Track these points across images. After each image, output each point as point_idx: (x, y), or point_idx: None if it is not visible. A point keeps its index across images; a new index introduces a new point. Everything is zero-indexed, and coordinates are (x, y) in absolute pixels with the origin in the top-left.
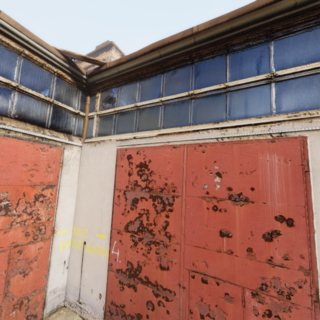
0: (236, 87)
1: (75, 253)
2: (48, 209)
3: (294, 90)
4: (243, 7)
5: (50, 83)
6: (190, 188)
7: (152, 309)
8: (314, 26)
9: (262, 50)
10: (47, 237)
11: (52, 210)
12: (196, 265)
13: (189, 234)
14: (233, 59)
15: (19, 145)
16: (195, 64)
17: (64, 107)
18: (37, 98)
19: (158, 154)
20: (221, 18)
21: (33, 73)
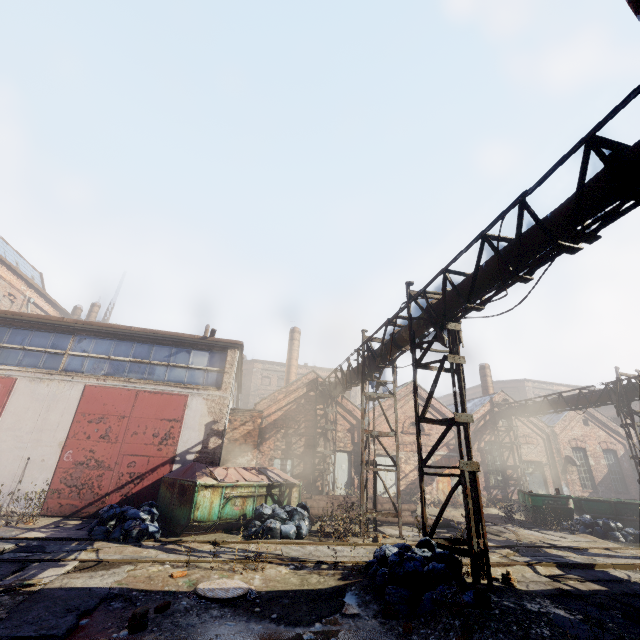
0: (6, 347)
1: None
2: None
3: (29, 357)
4: (20, 313)
5: None
6: None
7: None
8: (49, 332)
9: (26, 334)
10: None
11: None
12: None
13: None
14: (12, 332)
15: None
16: None
17: None
18: None
19: None
20: (8, 312)
21: None
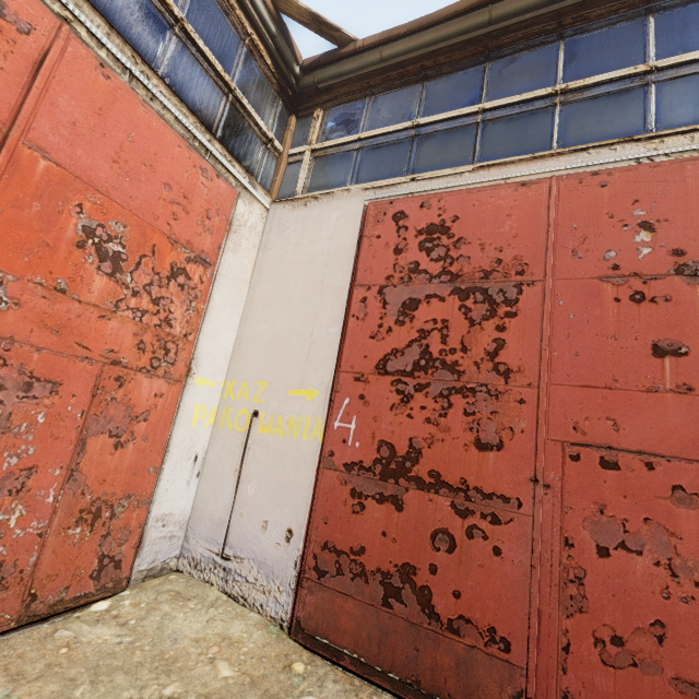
0: (675, 69)
1: (224, 441)
2: (190, 311)
3: None
4: None
5: (234, 52)
6: (566, 263)
7: (448, 550)
8: None
9: None
10: (175, 376)
11: (196, 317)
12: (585, 429)
13: (563, 361)
14: (667, 21)
15: (166, 138)
16: (570, 37)
17: (250, 113)
18: (208, 68)
19: (478, 203)
20: None
21: (211, 14)
